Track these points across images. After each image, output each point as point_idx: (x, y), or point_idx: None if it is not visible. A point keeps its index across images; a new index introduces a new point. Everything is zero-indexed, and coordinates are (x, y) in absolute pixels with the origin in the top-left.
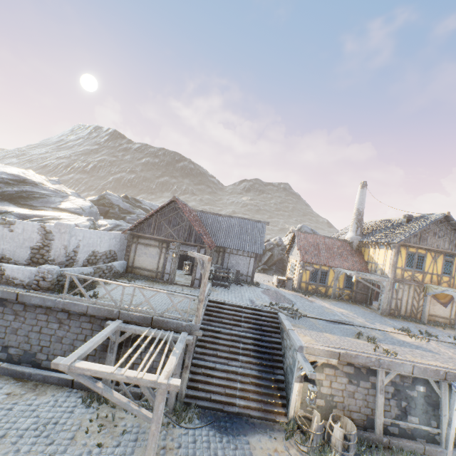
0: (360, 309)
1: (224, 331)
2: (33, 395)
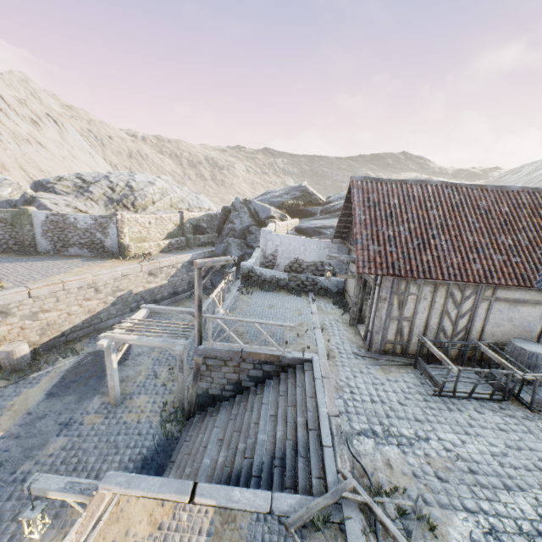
0: None
1: (261, 408)
2: None
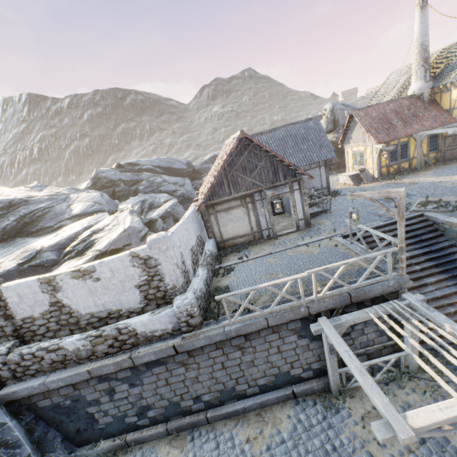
0: None
1: None
2: (271, 429)
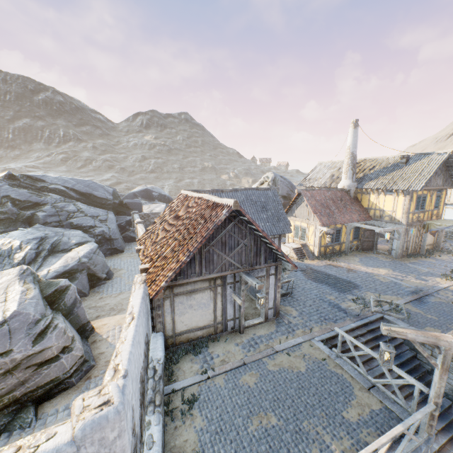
0: (381, 260)
1: None
2: None
